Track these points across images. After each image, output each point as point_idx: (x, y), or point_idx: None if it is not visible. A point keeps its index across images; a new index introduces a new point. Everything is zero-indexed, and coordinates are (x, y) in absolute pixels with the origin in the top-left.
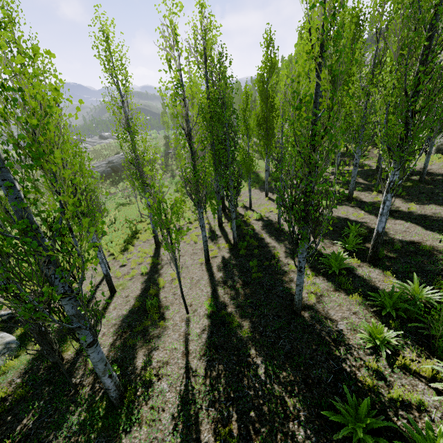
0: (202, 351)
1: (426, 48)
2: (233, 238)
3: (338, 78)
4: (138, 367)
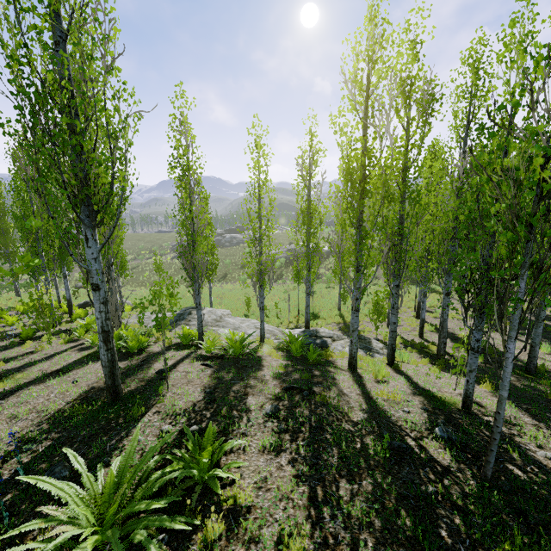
0: None
1: None
2: None
3: None
4: (521, 365)
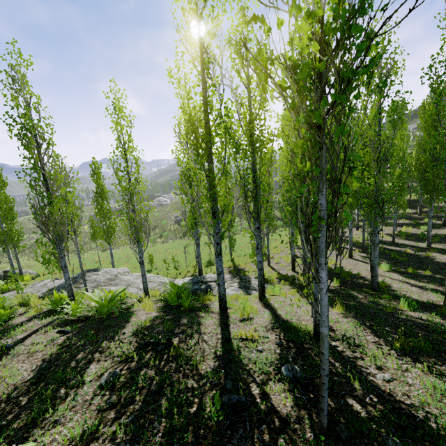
0: (404, 278)
1: None
2: (363, 245)
3: None
4: (368, 283)
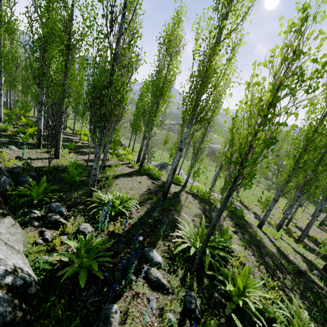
0: None
1: None
2: None
3: None
4: None
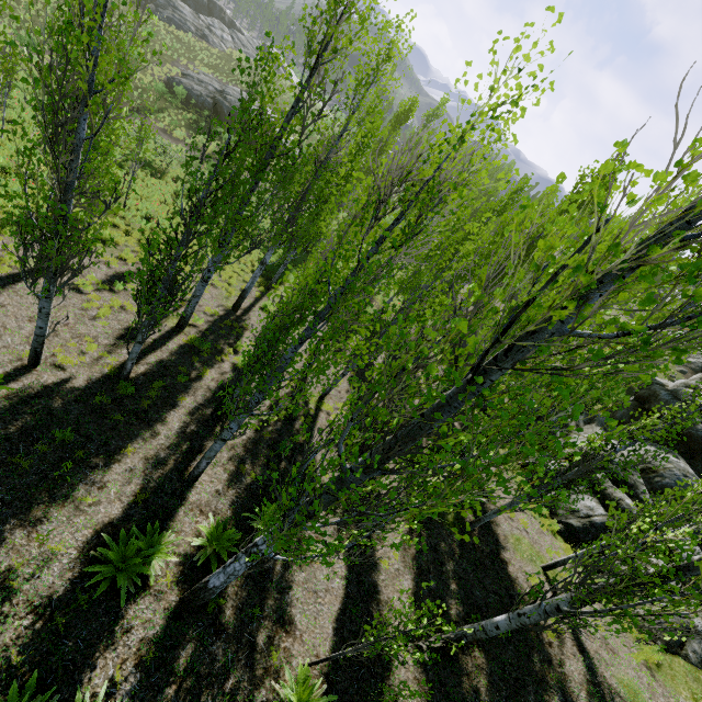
0: None
1: (404, 425)
2: (124, 366)
3: (340, 304)
4: None
